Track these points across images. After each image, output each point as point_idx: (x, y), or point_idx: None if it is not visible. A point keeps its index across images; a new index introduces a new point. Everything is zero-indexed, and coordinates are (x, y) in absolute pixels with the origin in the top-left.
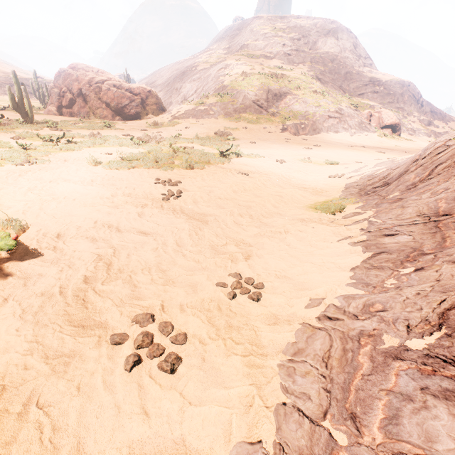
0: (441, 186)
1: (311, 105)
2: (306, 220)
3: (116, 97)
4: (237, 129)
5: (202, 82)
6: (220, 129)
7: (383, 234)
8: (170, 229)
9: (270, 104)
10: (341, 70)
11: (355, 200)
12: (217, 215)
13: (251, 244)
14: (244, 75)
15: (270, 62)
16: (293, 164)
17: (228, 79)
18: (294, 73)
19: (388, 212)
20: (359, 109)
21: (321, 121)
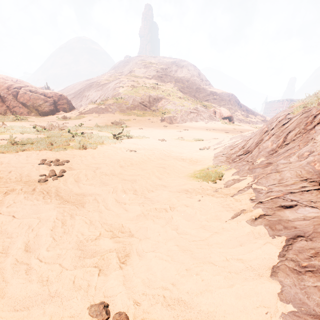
0: (304, 149)
1: (178, 105)
2: (190, 191)
3: (32, 99)
4: (129, 120)
5: (104, 92)
6: (116, 120)
7: (279, 205)
8: (28, 223)
9: (152, 104)
10: (193, 86)
11: (226, 166)
12: (99, 194)
13: (132, 231)
14: (132, 86)
15: (150, 81)
16: (171, 142)
17: (122, 89)
18: (165, 87)
19: (267, 177)
20: (207, 108)
21: (186, 115)
